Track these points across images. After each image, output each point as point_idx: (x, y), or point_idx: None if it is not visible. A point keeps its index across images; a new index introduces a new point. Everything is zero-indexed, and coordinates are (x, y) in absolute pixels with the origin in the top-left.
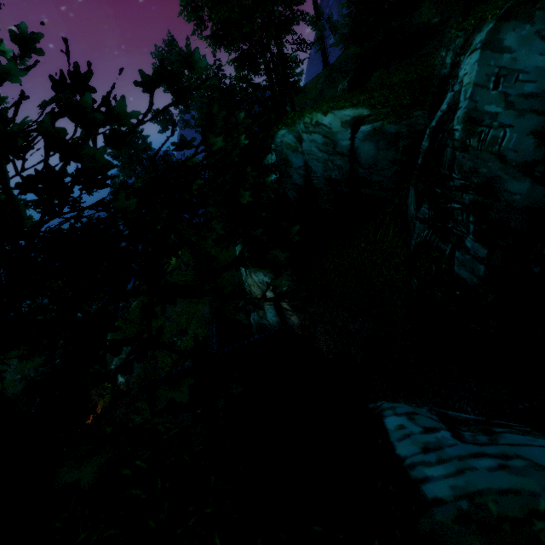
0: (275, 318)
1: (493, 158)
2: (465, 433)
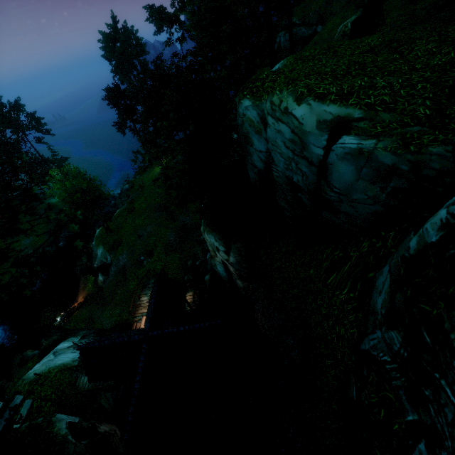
0: (223, 273)
1: None
2: None
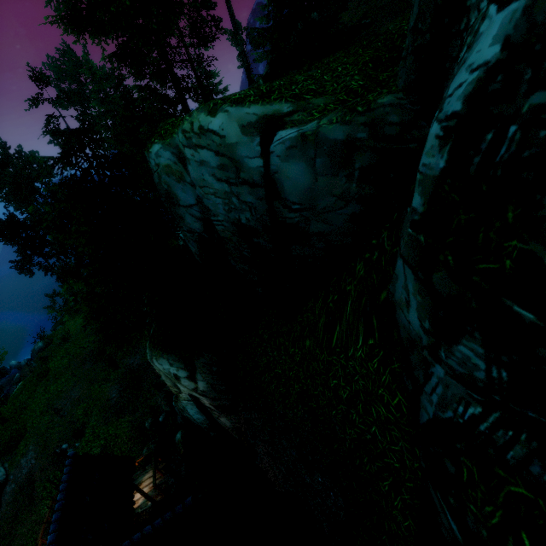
0: (199, 416)
1: None
2: None
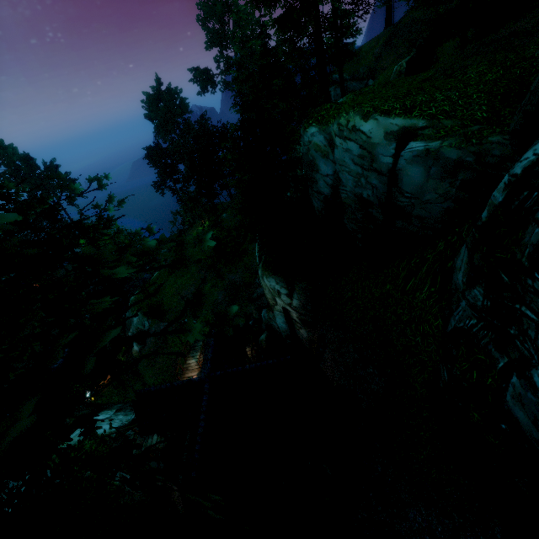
0: (284, 325)
1: None
2: None
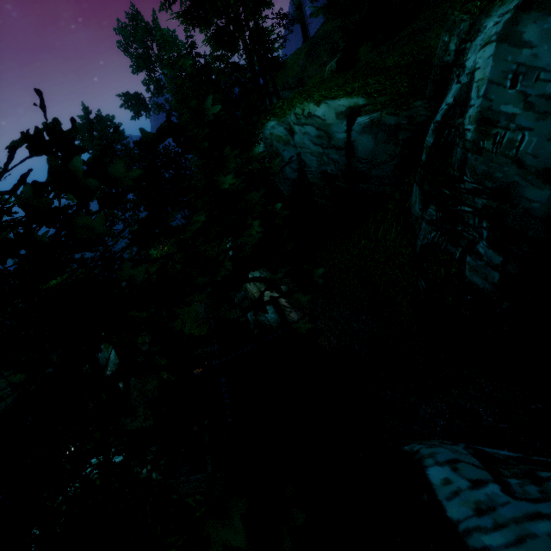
0: (274, 315)
1: (510, 163)
2: (511, 481)
